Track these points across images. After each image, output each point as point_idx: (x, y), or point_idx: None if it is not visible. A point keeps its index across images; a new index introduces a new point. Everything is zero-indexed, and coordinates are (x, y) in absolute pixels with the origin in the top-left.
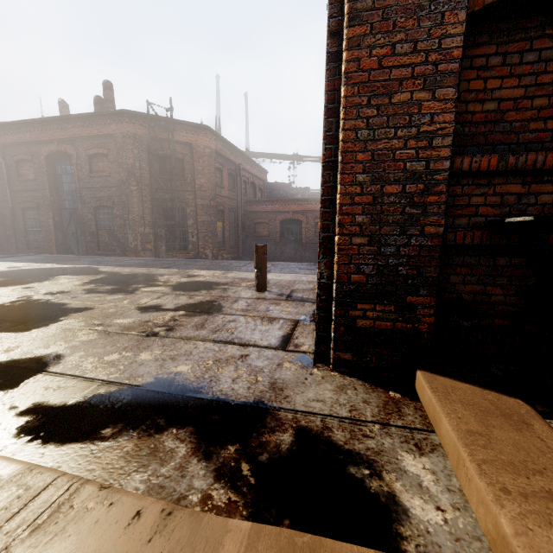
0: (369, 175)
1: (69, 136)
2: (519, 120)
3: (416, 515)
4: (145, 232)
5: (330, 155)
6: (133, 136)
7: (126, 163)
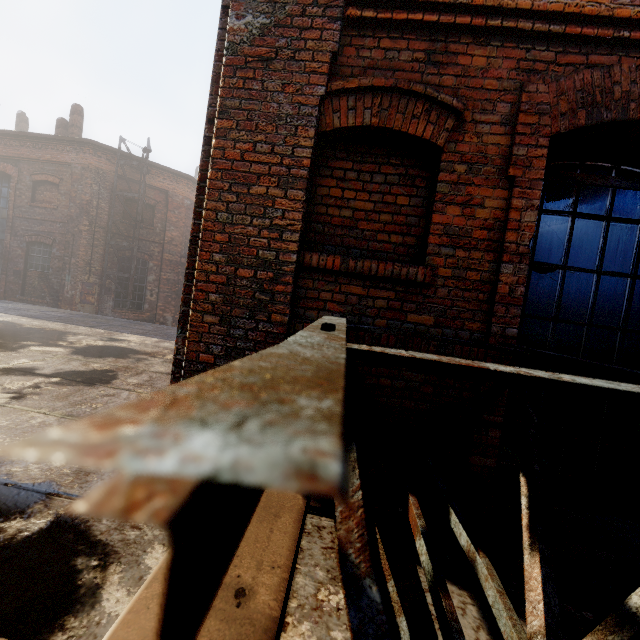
0: (225, 256)
1: (13, 155)
2: (369, 230)
3: (104, 607)
4: (89, 282)
5: (198, 230)
6: (95, 171)
7: (80, 198)
